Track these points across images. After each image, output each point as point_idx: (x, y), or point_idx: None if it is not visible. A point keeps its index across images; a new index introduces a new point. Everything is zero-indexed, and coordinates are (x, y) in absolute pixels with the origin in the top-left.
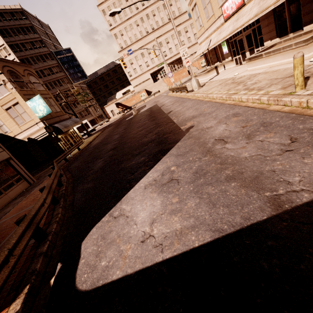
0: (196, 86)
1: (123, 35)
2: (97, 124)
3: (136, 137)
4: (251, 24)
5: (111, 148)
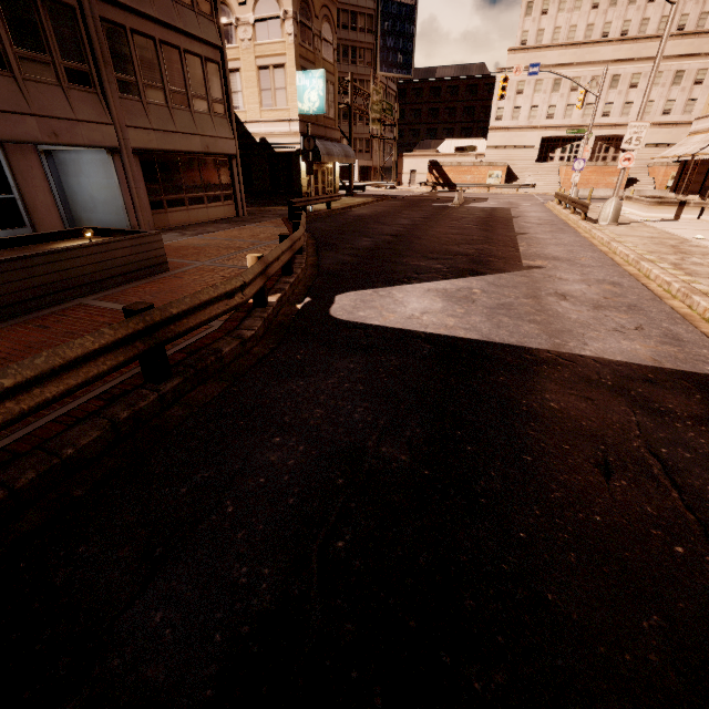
0: (609, 218)
1: (546, 14)
2: (371, 183)
3: (442, 238)
4: None
5: (390, 233)
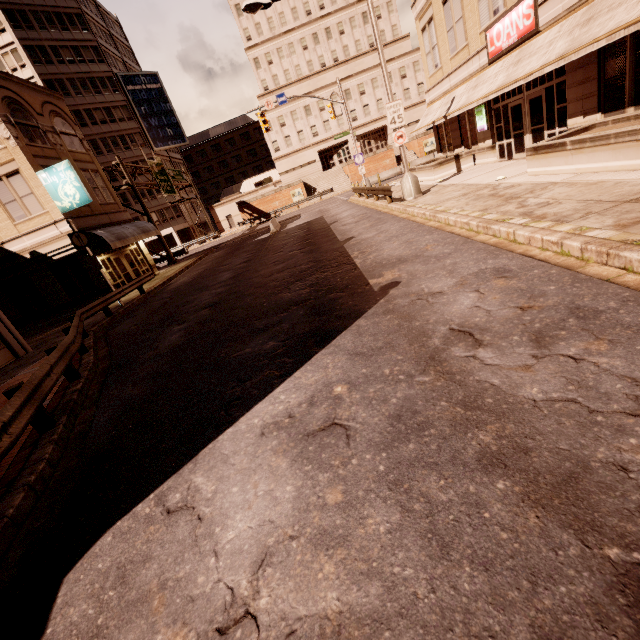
0: (412, 192)
1: (272, 63)
2: (193, 241)
3: (268, 285)
4: (546, 76)
5: (208, 302)
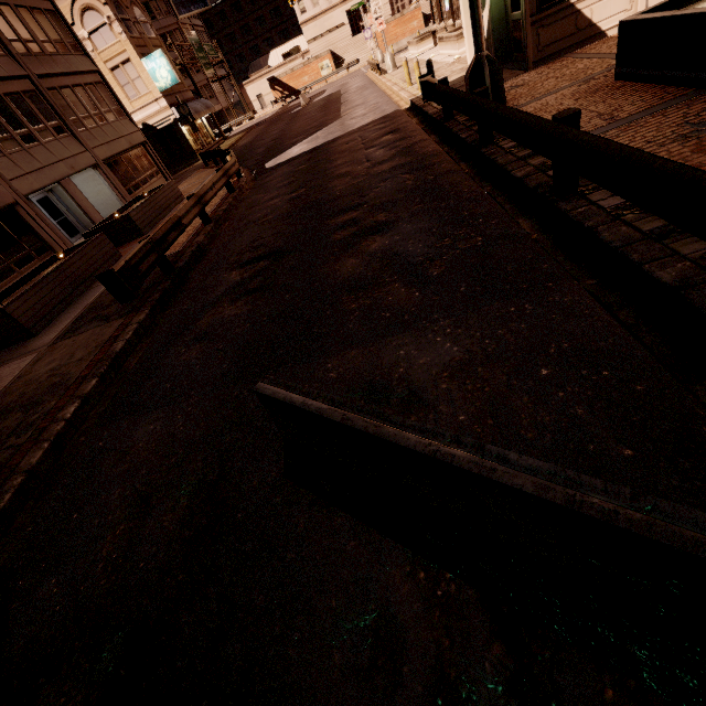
0: (391, 67)
1: None
2: (231, 123)
3: (300, 127)
4: None
5: (271, 140)
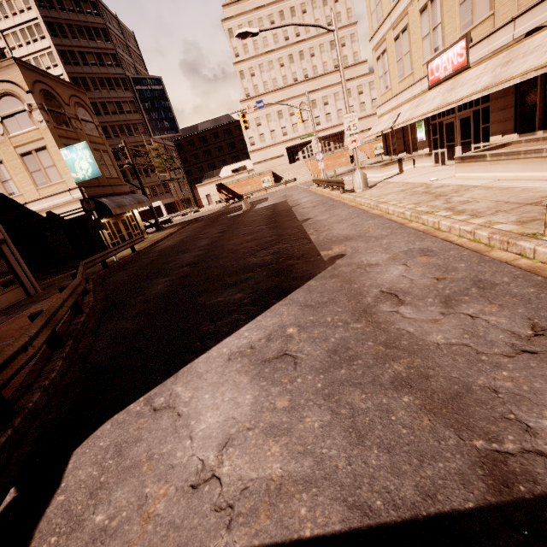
0: (361, 185)
1: (254, 76)
2: (177, 213)
3: (238, 251)
4: (474, 101)
5: (188, 261)
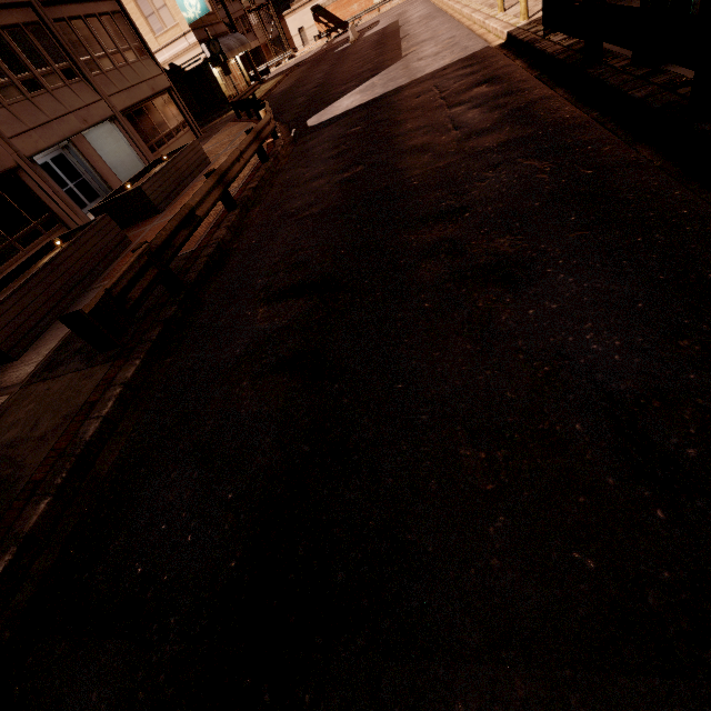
0: None
1: None
2: (269, 63)
3: (350, 70)
4: None
5: (314, 87)
